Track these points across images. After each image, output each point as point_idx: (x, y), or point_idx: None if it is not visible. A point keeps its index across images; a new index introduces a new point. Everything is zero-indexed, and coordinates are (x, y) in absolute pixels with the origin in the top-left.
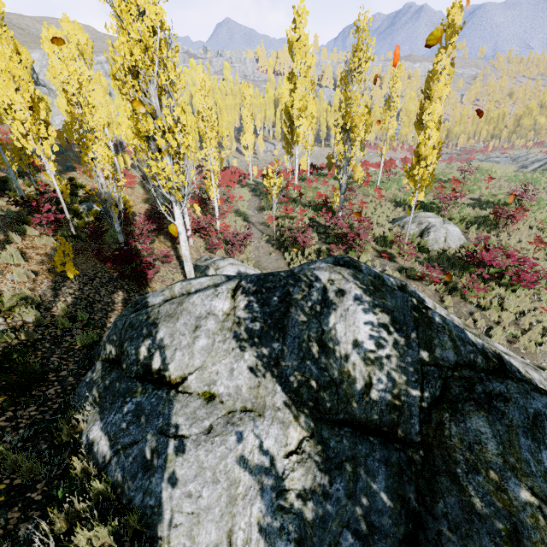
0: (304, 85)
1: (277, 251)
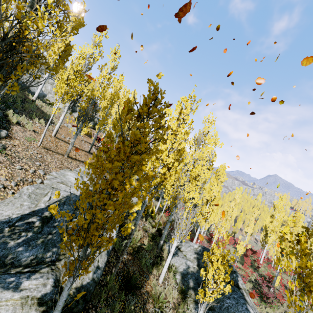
0: (278, 222)
1: None
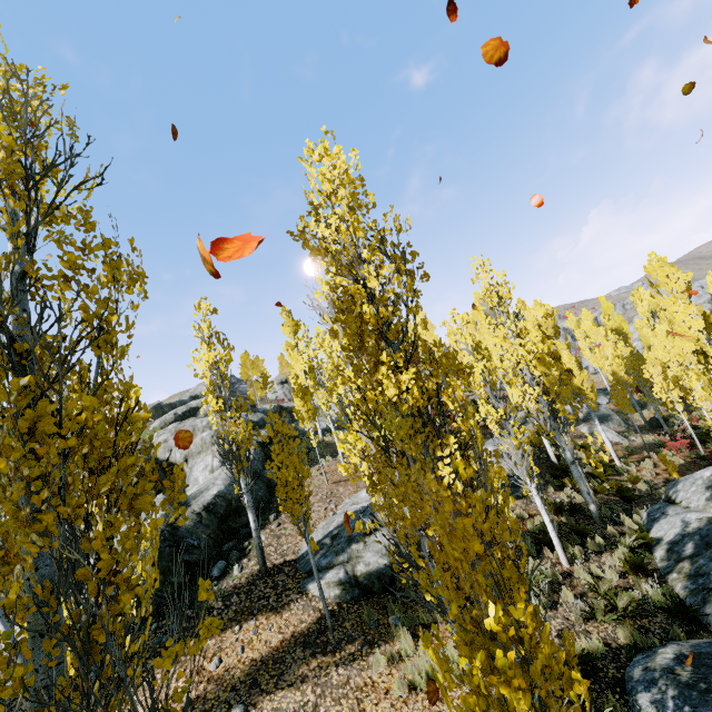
0: None
1: None
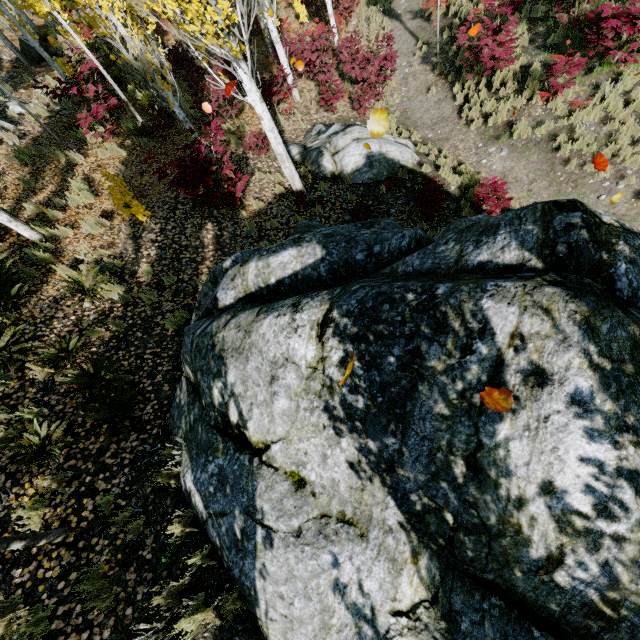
0: None
1: (440, 82)
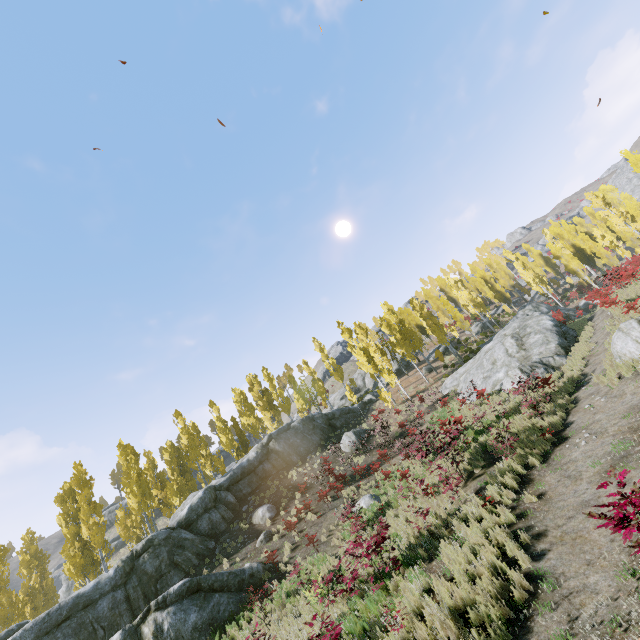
0: None
1: None
